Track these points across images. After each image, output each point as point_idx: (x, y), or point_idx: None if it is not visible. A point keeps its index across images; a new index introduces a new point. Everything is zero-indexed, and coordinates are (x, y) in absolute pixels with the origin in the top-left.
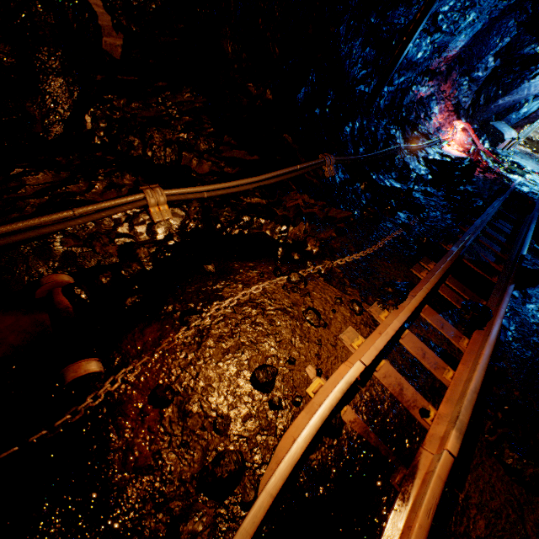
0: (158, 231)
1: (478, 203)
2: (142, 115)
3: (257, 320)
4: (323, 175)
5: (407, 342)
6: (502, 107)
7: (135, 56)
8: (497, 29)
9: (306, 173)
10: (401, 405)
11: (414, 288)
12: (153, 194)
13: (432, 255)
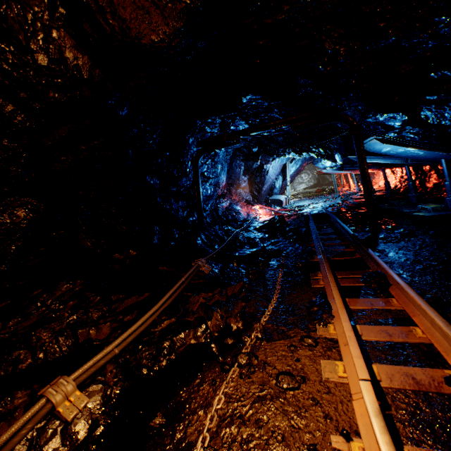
0: (77, 428)
1: (303, 230)
2: (23, 326)
3: (243, 436)
4: (204, 273)
5: (367, 334)
6: (267, 190)
7: (4, 287)
8: (234, 166)
9: (191, 280)
10: (431, 394)
11: (327, 294)
12: (57, 389)
13: (313, 269)
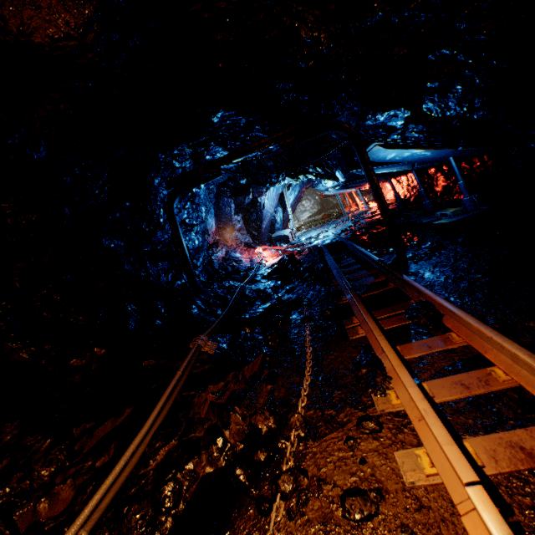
0: None
1: (320, 266)
2: None
3: None
4: (209, 355)
5: (440, 394)
6: (267, 227)
7: None
8: (222, 205)
9: (193, 370)
10: None
11: (372, 346)
12: None
13: (345, 314)
